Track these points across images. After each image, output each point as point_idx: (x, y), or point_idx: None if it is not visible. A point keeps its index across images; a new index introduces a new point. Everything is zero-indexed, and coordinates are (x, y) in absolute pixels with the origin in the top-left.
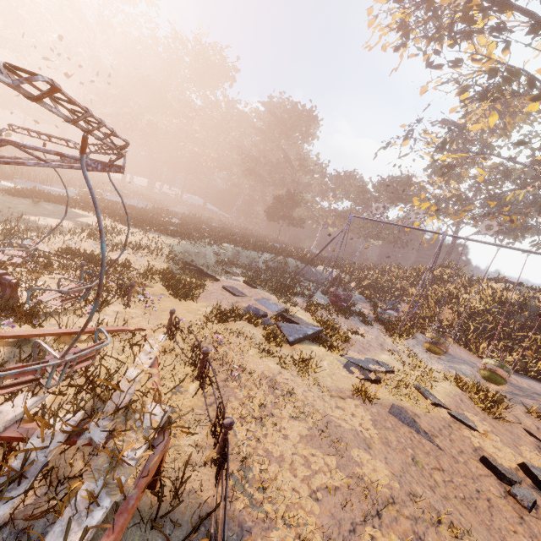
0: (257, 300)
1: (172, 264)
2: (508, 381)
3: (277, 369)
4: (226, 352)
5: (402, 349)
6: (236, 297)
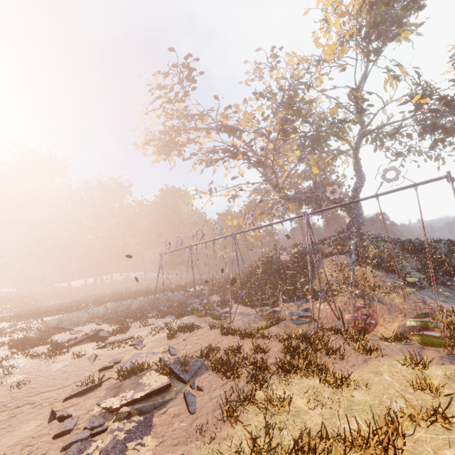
0: (88, 331)
1: (37, 332)
2: (229, 314)
3: (26, 360)
4: (1, 363)
5: (173, 323)
6: (72, 335)
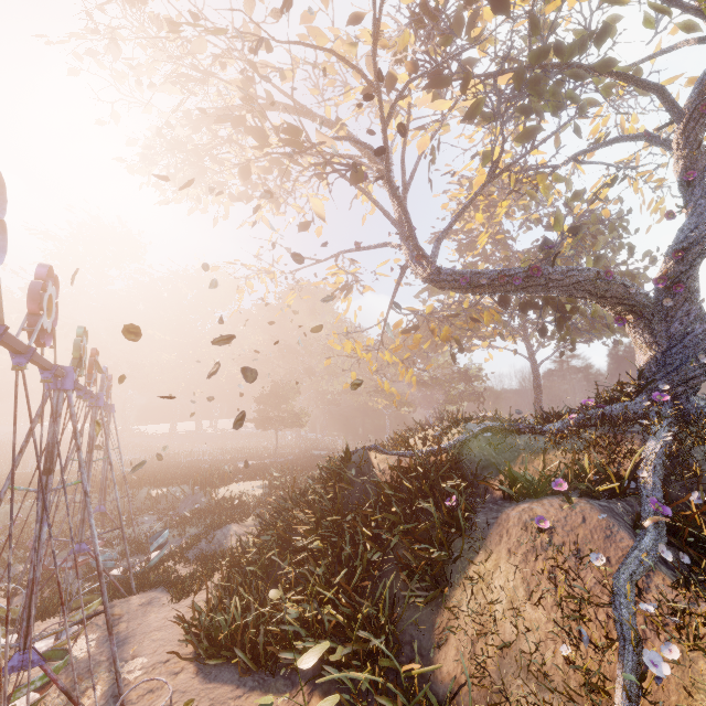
0: None
1: None
2: None
3: None
4: None
5: None
6: None
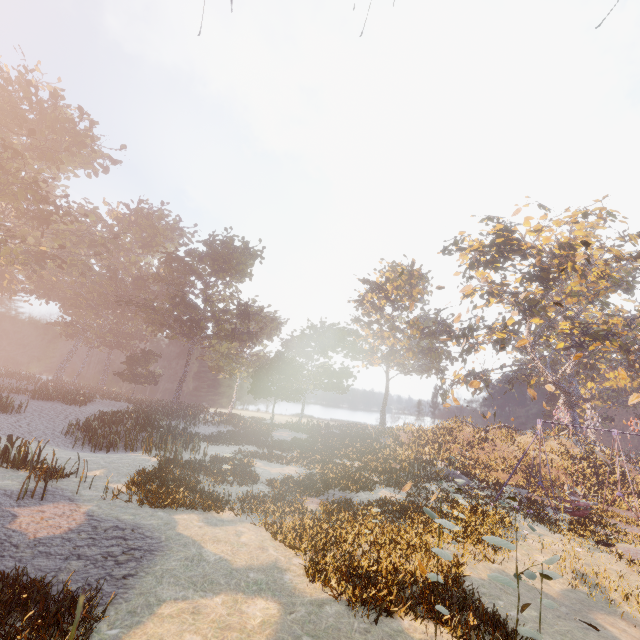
0: None
1: None
2: None
3: None
4: None
5: None
6: None
